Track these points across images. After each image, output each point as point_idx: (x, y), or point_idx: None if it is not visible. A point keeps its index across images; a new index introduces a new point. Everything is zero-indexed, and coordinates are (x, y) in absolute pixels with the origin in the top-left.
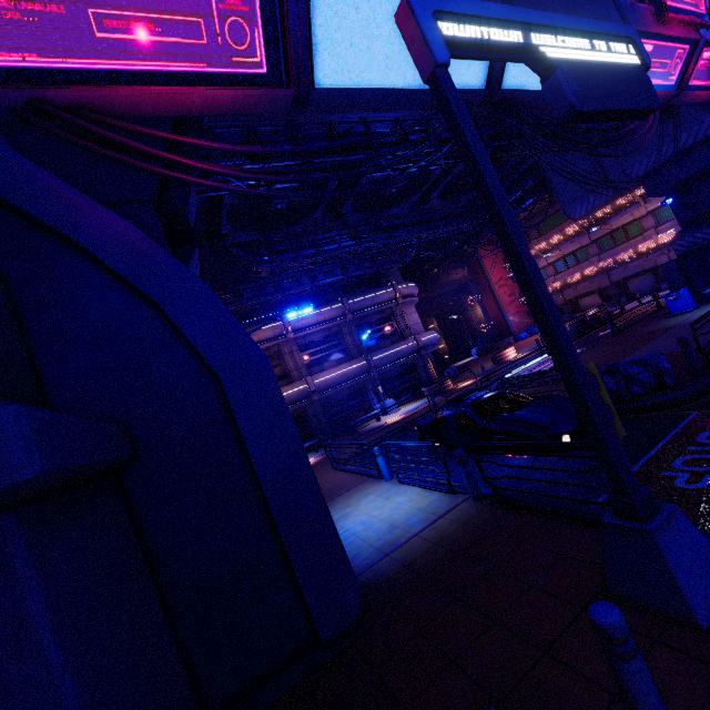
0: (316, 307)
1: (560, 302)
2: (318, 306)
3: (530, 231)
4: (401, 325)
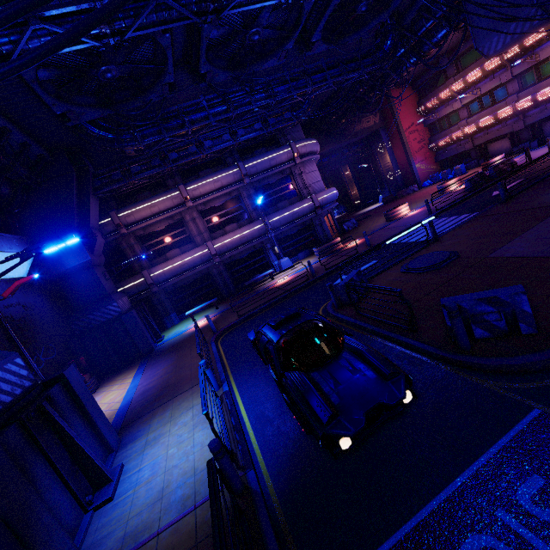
0: (213, 174)
1: (469, 147)
2: (215, 173)
3: (448, 67)
4: (299, 185)
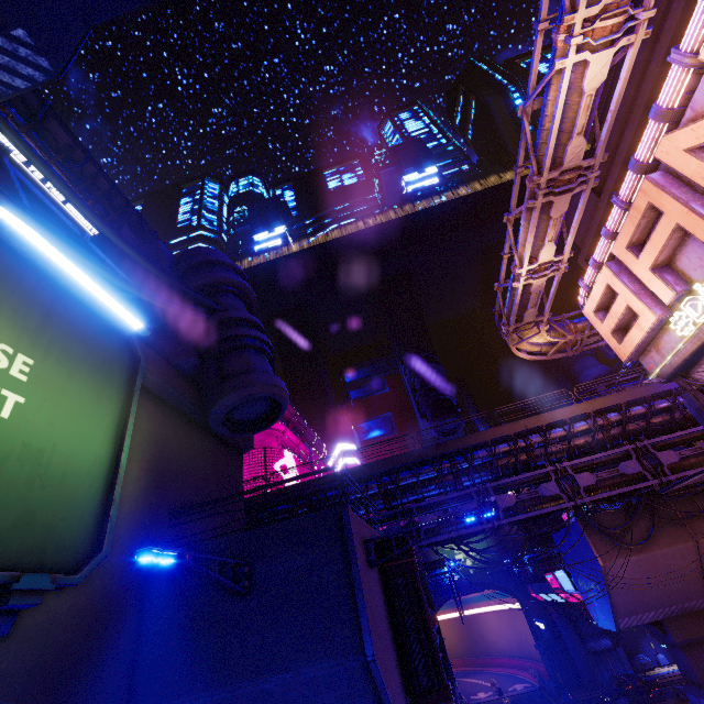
0: None
1: None
2: None
3: None
4: None
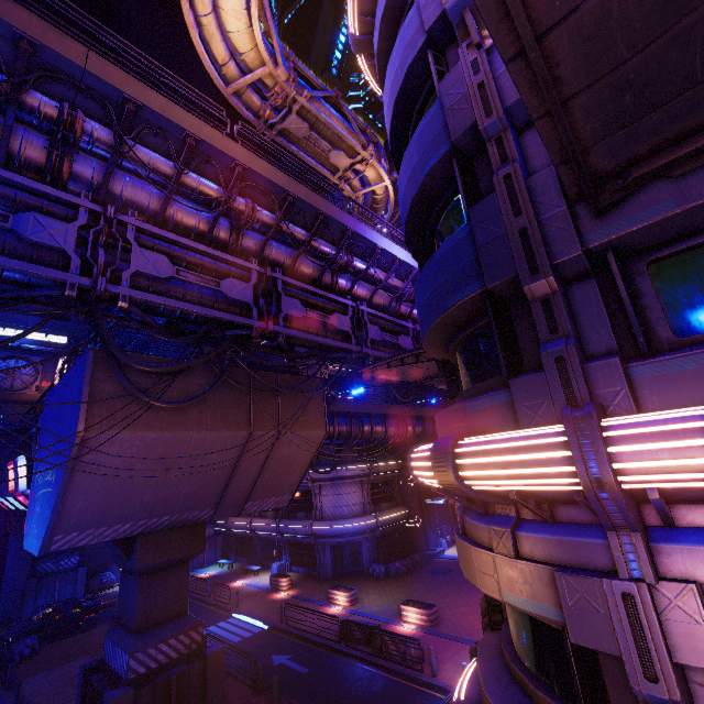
0: None
1: None
2: None
3: None
4: (313, 504)
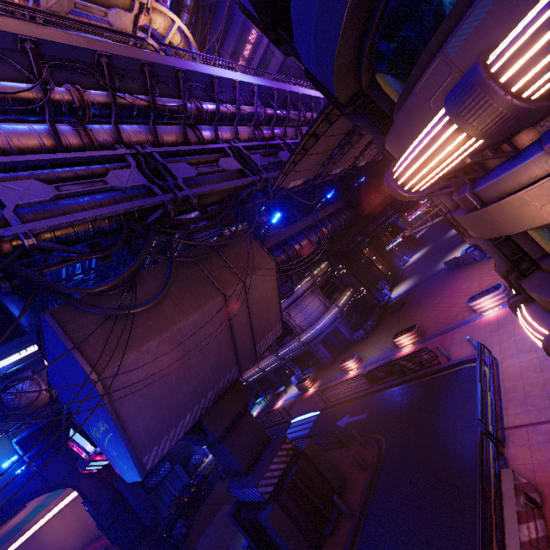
0: None
1: None
2: None
3: None
4: (291, 327)
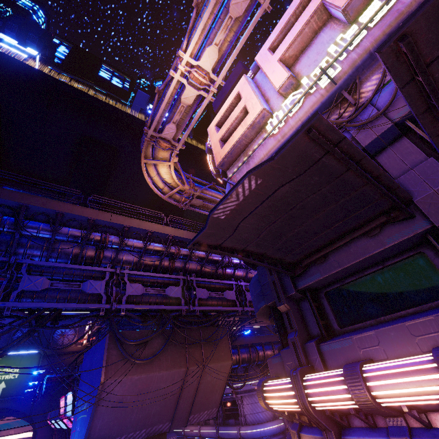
0: None
1: None
2: None
3: None
4: (239, 412)
